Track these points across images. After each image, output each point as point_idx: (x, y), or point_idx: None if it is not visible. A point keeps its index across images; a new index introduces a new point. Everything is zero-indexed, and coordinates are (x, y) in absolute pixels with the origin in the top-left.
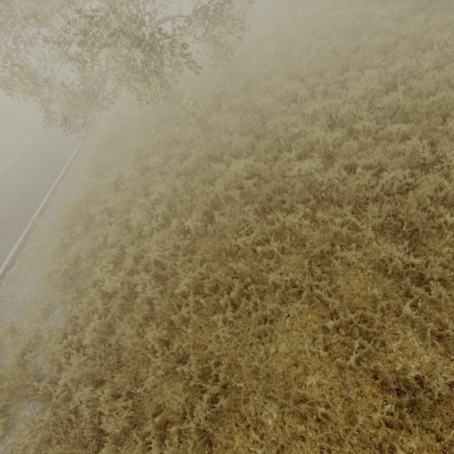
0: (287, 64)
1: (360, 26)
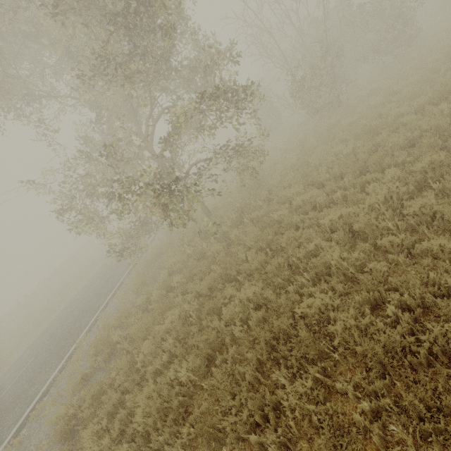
0: (305, 172)
1: (376, 127)
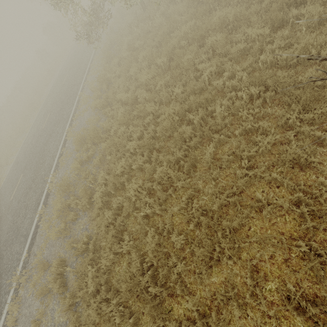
0: None
1: None
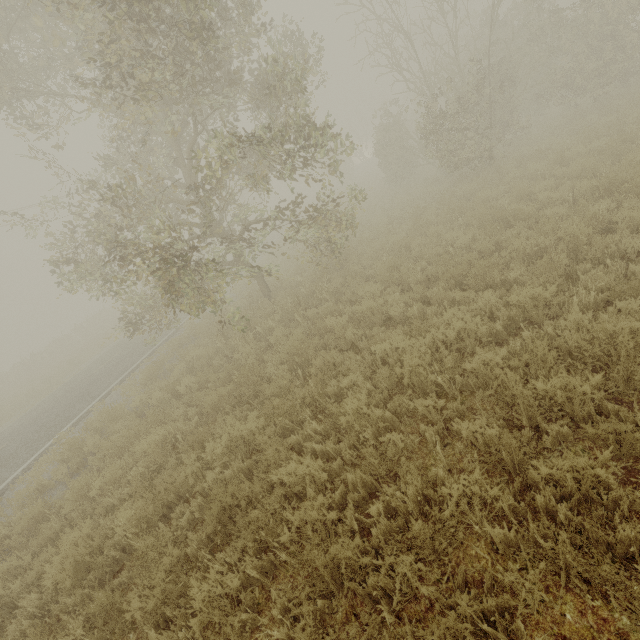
0: (396, 263)
1: (510, 214)
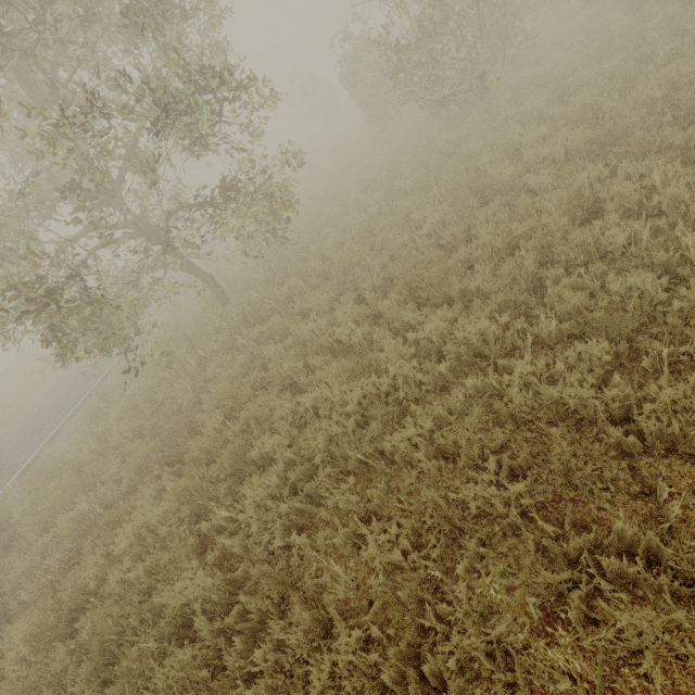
0: (352, 260)
1: (486, 185)
